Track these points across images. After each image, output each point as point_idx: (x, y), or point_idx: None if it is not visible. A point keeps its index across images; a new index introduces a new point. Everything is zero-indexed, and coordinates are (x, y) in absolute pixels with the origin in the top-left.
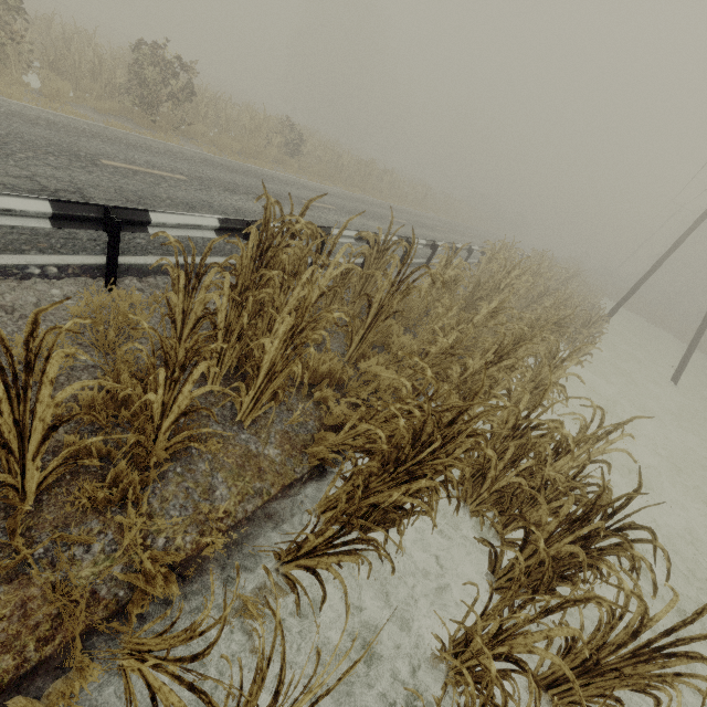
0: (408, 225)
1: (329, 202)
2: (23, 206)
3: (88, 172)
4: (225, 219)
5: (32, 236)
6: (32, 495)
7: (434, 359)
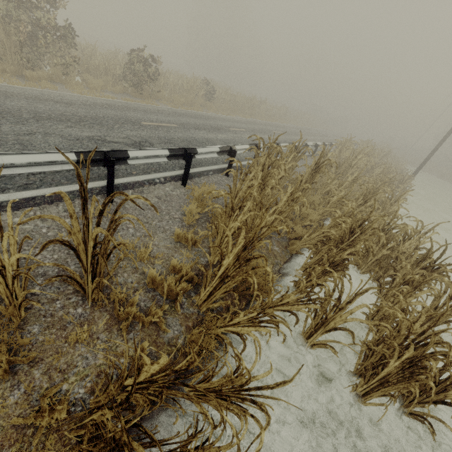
0: (284, 134)
1: (241, 127)
2: (161, 153)
3: (143, 130)
4: (221, 146)
5: (148, 166)
6: (216, 260)
7: (333, 205)
